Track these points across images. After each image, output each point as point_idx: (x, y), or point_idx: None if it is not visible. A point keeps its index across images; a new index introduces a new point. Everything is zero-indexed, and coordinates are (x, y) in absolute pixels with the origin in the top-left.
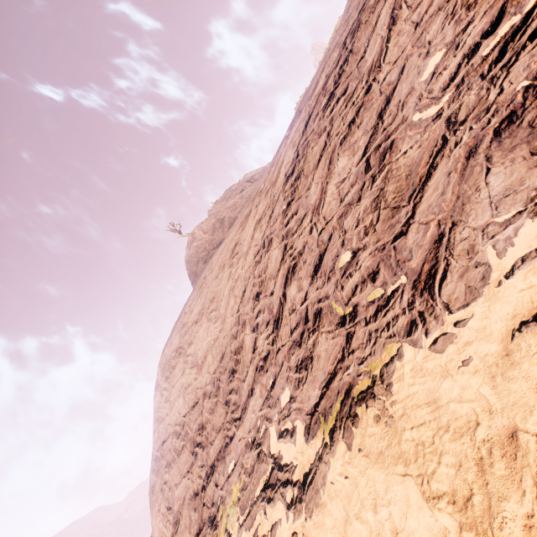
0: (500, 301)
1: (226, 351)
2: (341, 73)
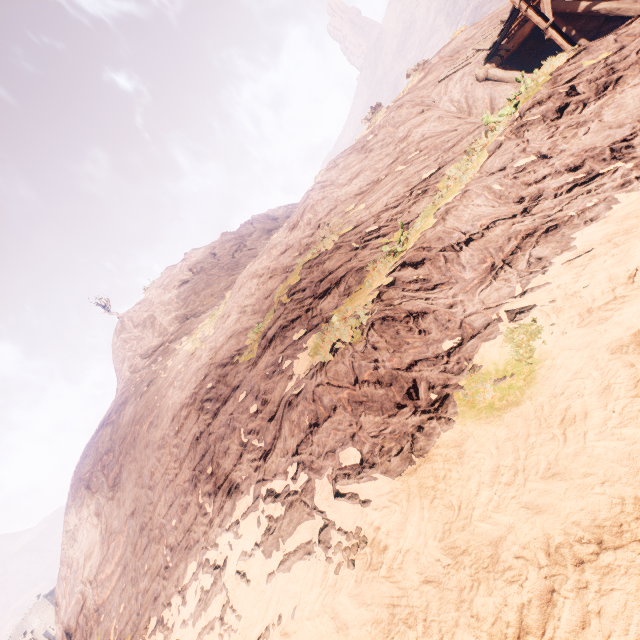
0: None
1: (117, 526)
2: (183, 423)
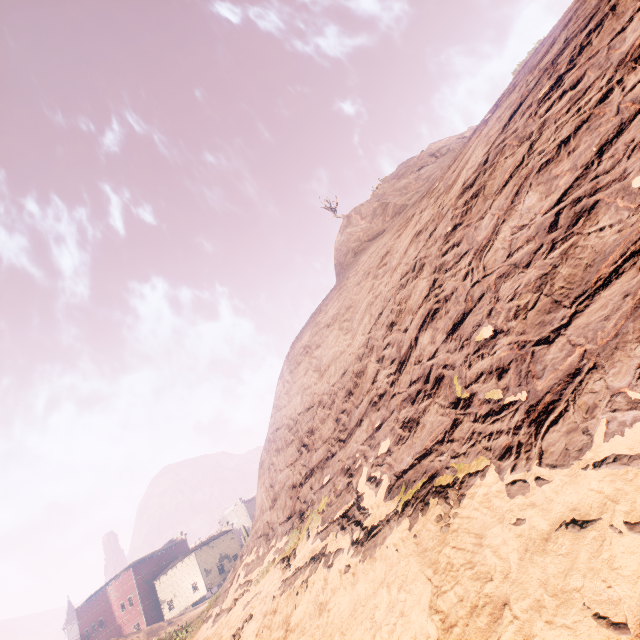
0: (574, 486)
1: (349, 370)
2: (584, 45)
